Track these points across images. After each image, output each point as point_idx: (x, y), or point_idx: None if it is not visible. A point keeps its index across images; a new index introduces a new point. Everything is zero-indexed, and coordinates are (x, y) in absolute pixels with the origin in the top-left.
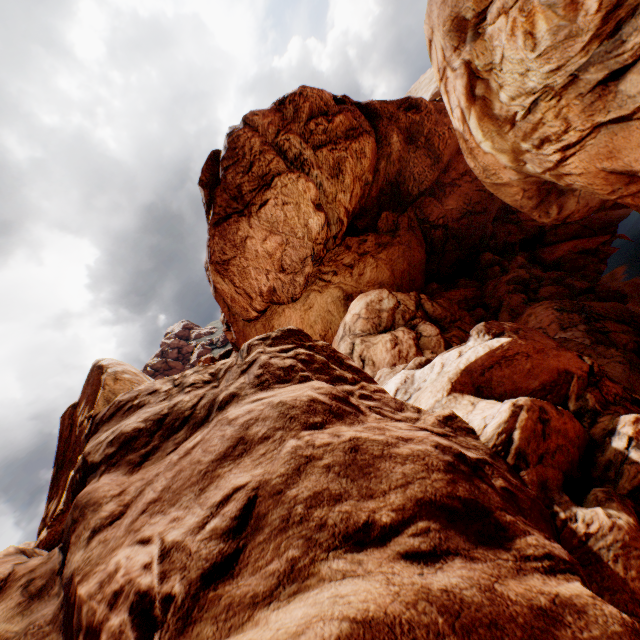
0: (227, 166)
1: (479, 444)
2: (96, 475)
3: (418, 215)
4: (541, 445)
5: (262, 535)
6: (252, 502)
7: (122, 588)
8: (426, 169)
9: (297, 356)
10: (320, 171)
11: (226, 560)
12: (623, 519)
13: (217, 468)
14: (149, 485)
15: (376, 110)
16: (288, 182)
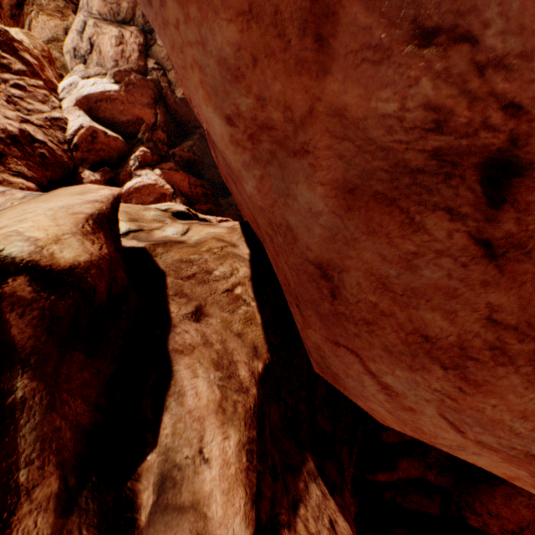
0: None
1: (62, 136)
2: None
3: None
4: (91, 146)
5: None
6: None
7: None
8: None
9: None
10: None
11: None
12: (96, 177)
13: None
14: None
15: None
16: None
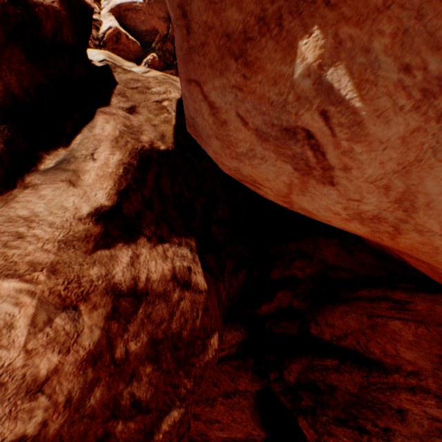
0: None
1: (96, 34)
2: None
3: None
4: (115, 46)
5: None
6: None
7: None
8: None
9: None
10: None
11: None
12: None
13: None
14: None
15: None
16: None
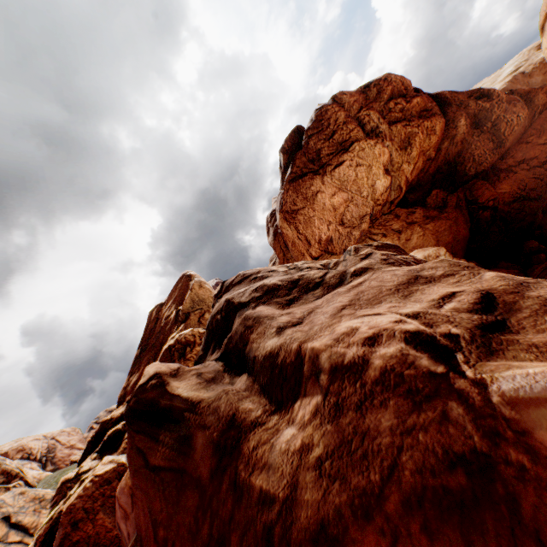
0: (311, 134)
1: None
2: (247, 309)
3: (467, 196)
4: None
5: (523, 313)
6: (488, 295)
7: (377, 334)
8: (487, 152)
9: (405, 259)
10: (391, 143)
11: (493, 323)
12: None
13: (409, 287)
14: (317, 308)
15: (446, 99)
16: (366, 146)
